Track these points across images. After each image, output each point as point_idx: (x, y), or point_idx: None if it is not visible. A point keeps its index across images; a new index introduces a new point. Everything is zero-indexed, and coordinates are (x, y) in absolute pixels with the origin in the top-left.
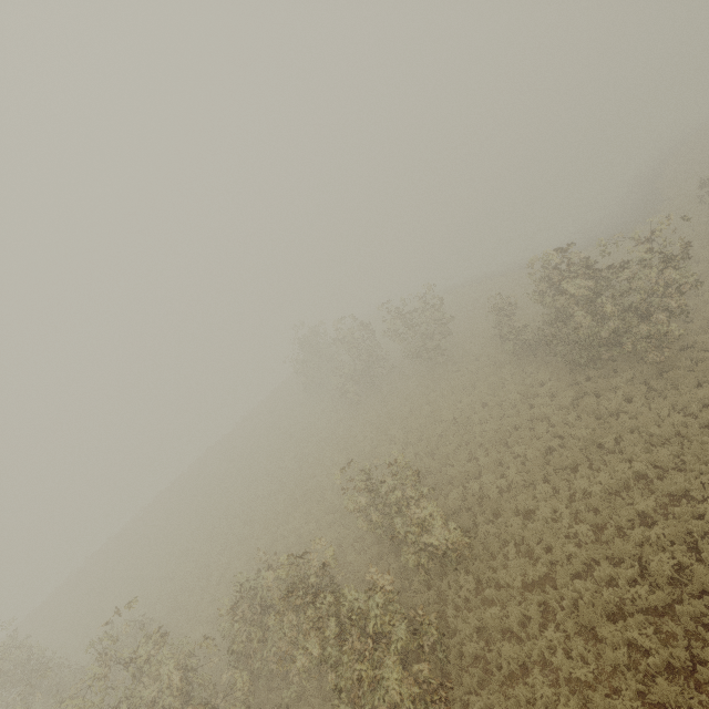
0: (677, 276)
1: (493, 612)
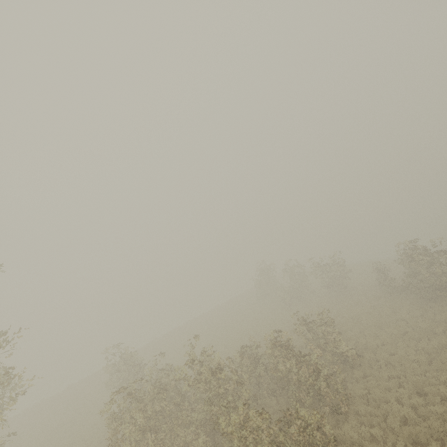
0: None
1: (372, 382)
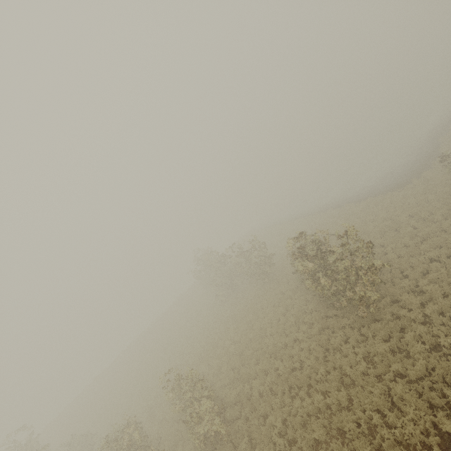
0: (364, 262)
1: None
